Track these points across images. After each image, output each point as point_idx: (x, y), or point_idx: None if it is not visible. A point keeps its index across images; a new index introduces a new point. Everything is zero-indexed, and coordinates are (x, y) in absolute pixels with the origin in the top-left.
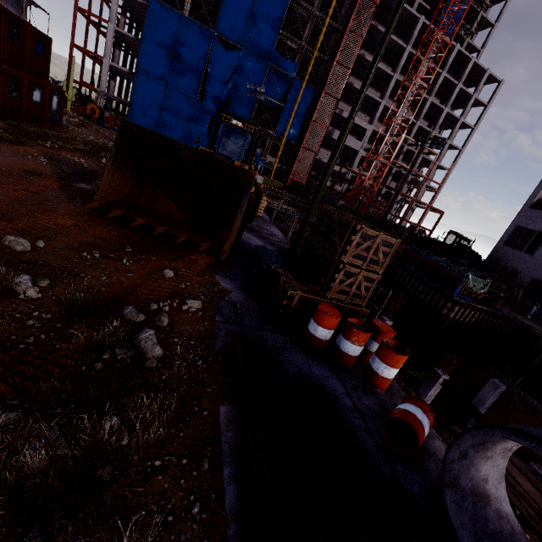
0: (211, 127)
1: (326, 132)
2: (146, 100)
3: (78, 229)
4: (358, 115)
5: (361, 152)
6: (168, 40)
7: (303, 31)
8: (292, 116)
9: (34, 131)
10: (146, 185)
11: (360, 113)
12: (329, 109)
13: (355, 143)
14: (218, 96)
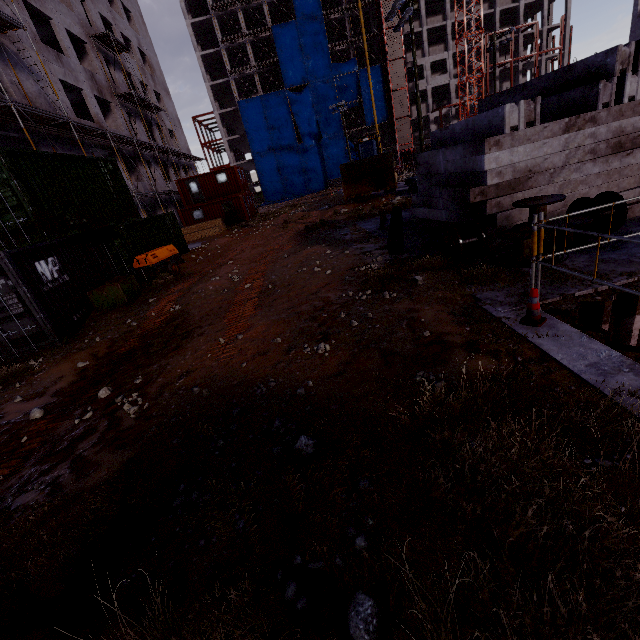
0: (356, 150)
1: (409, 91)
2: (267, 172)
3: (347, 207)
4: (431, 51)
5: (452, 83)
6: (261, 120)
7: (343, 27)
8: (373, 102)
9: (268, 214)
10: (352, 186)
11: (431, 48)
12: (400, 72)
13: (441, 79)
14: (311, 132)
